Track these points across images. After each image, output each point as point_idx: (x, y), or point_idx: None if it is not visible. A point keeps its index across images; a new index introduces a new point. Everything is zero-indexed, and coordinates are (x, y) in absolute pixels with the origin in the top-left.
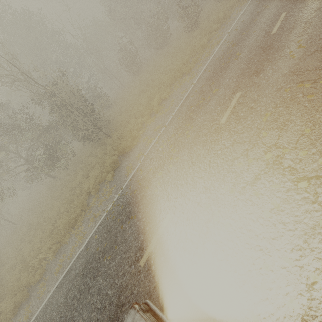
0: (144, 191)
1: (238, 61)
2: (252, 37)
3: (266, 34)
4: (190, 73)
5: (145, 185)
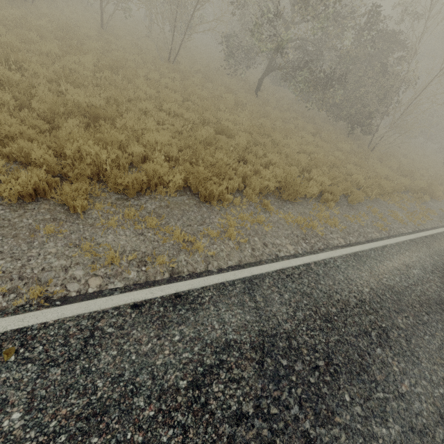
0: None
1: None
2: None
3: None
4: None
5: None
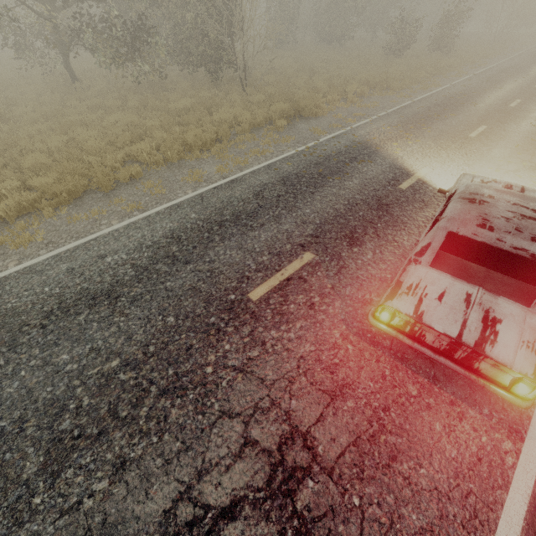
0: (372, 149)
1: (475, 107)
2: (487, 99)
3: (504, 104)
4: (398, 92)
5: (370, 146)
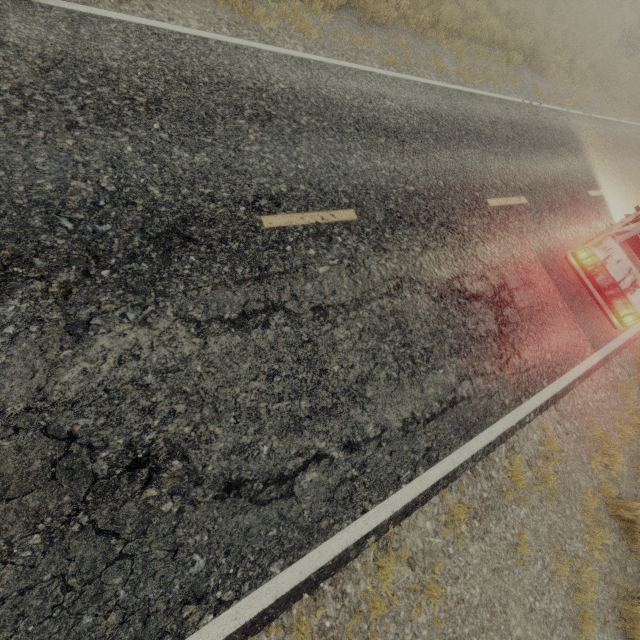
0: (579, 146)
1: None
2: None
3: None
4: (610, 100)
5: (578, 142)
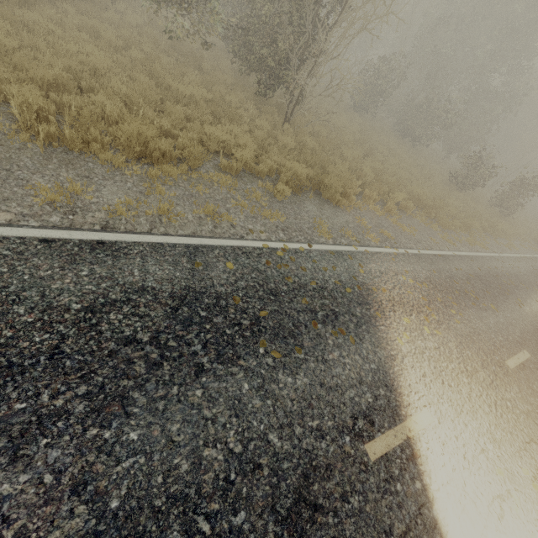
0: (370, 311)
1: (520, 310)
2: (535, 304)
3: None
4: (443, 229)
5: (371, 302)
